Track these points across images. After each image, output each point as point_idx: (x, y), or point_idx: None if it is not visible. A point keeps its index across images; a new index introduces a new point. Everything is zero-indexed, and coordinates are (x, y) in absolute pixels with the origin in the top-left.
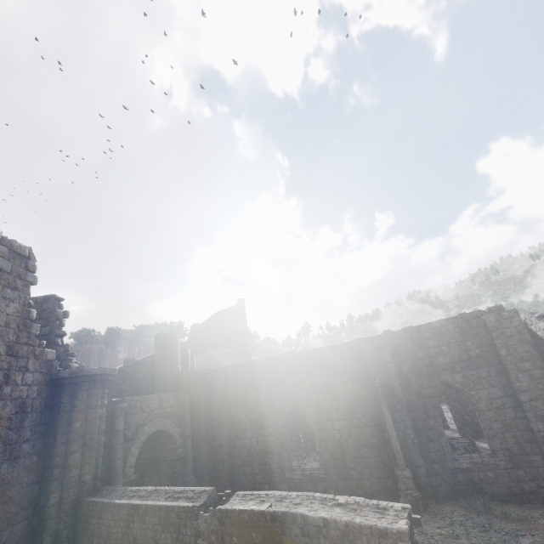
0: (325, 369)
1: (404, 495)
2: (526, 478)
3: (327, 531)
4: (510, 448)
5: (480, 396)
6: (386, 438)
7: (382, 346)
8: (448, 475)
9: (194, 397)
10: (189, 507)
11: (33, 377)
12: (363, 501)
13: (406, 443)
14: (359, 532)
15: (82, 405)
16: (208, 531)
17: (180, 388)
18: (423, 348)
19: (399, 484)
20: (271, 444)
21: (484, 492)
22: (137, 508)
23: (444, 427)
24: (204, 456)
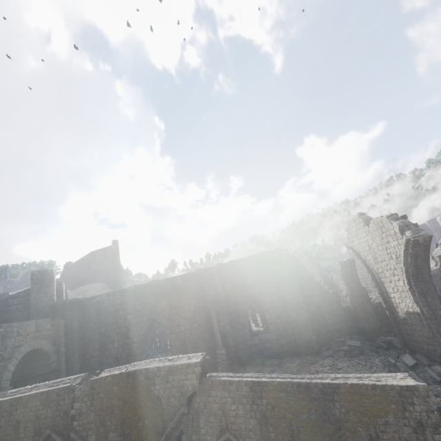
0: (177, 291)
1: (220, 365)
2: (285, 344)
3: (159, 373)
4: (279, 328)
5: (267, 300)
6: (213, 332)
7: (215, 273)
8: (247, 349)
9: (68, 321)
10: (67, 386)
11: None
12: (182, 356)
13: (225, 334)
14: (176, 369)
15: None
16: (82, 396)
17: (55, 315)
18: (239, 274)
19: (218, 359)
20: (134, 349)
21: (265, 355)
22: (20, 399)
23: (256, 326)
24: (76, 366)
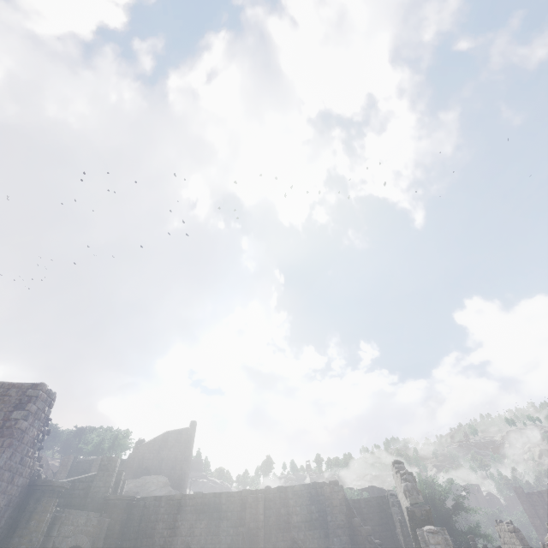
0: (219, 512)
1: None
2: None
3: None
4: None
5: None
6: None
7: (260, 499)
8: None
9: (113, 521)
10: None
11: (22, 481)
12: None
13: None
14: None
15: (40, 508)
16: None
17: (105, 510)
18: (286, 506)
19: None
20: None
21: None
22: None
23: None
24: None
